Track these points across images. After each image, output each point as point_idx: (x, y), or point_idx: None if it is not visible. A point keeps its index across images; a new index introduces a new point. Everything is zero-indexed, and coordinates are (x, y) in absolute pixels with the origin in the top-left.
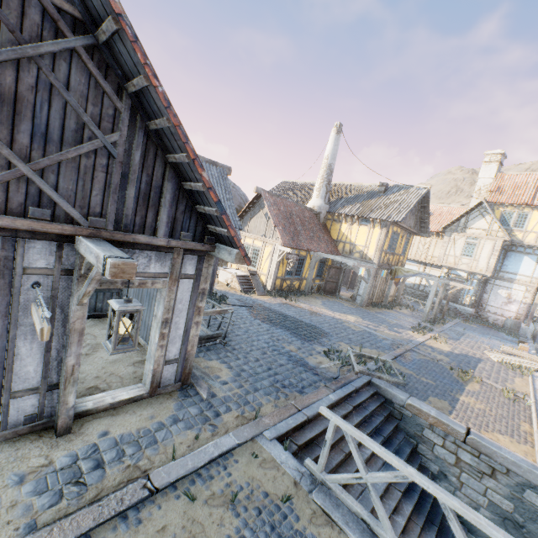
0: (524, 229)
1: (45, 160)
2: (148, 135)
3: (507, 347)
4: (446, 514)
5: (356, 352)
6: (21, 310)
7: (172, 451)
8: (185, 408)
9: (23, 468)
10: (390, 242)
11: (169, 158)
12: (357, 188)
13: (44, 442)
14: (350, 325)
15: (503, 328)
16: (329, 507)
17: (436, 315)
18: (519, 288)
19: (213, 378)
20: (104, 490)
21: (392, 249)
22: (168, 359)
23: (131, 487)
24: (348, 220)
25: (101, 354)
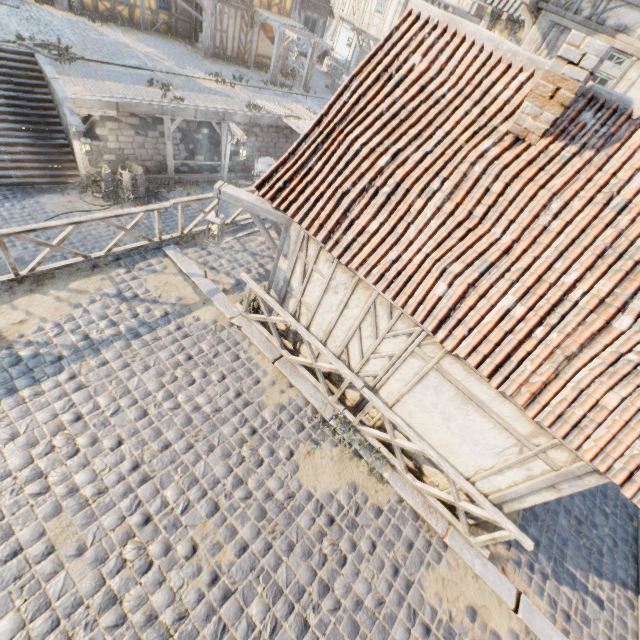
0: None
1: None
2: None
3: (301, 107)
4: None
5: (56, 45)
6: None
7: None
8: None
9: None
10: None
11: None
12: None
13: None
14: (124, 49)
15: None
16: None
17: (276, 76)
18: None
19: None
20: None
21: None
22: None
23: None
24: None
25: None
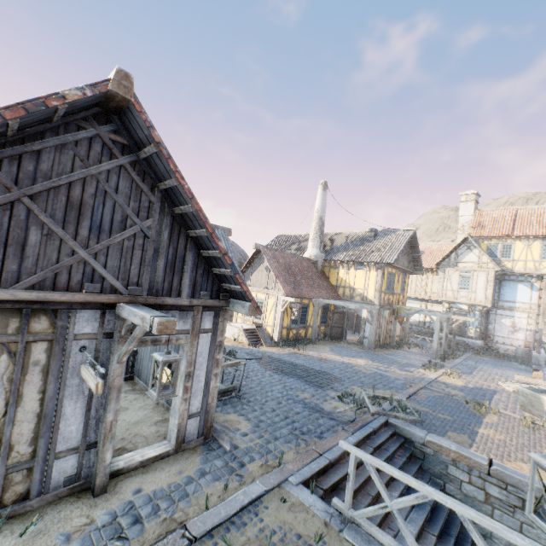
0: (511, 259)
1: (99, 246)
2: (173, 218)
3: (521, 376)
4: (466, 526)
5: (370, 394)
6: (69, 372)
7: (204, 502)
8: (210, 461)
9: (67, 528)
10: (387, 283)
11: (190, 233)
12: (349, 235)
13: (83, 503)
14: (360, 368)
15: (515, 357)
16: (361, 543)
17: (445, 351)
18: (521, 316)
19: (234, 431)
20: (146, 543)
21: (391, 289)
22: (191, 412)
23: (171, 537)
24: (344, 266)
25: (123, 416)
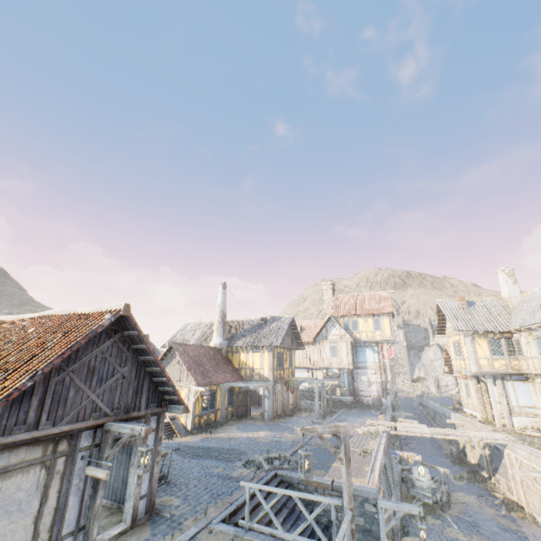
0: (358, 331)
1: (101, 390)
2: (138, 362)
3: (370, 420)
4: (296, 501)
5: (266, 457)
6: (74, 475)
7: None
8: (158, 527)
9: None
10: (278, 360)
11: (148, 369)
12: (246, 323)
13: None
14: (261, 439)
15: (373, 406)
16: (254, 537)
17: (324, 410)
18: (372, 372)
19: (169, 506)
20: None
21: (281, 365)
22: (141, 495)
23: None
24: (244, 350)
25: None
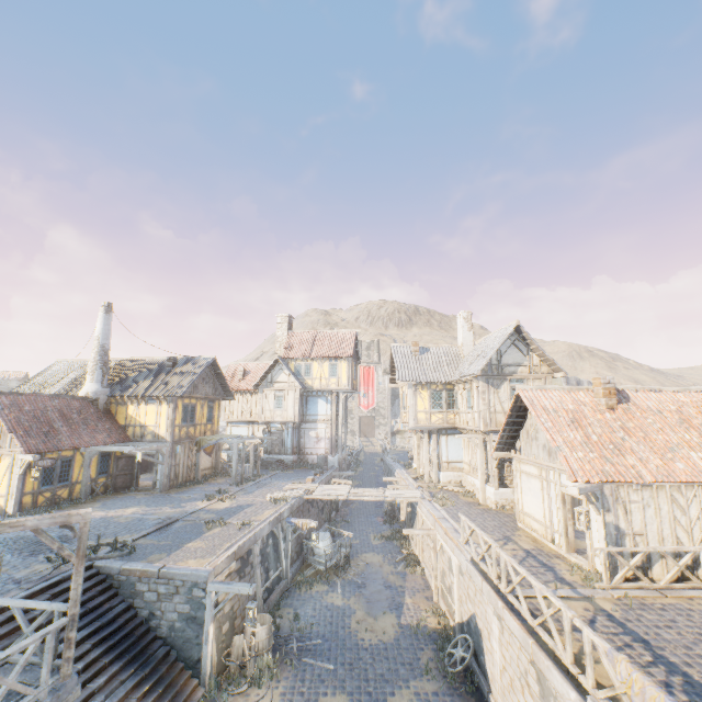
0: (312, 377)
1: None
2: None
3: (292, 484)
4: (15, 612)
5: (94, 544)
6: None
7: None
8: None
9: None
10: (185, 415)
11: None
12: (148, 363)
13: None
14: (120, 519)
15: (317, 465)
16: None
17: (243, 475)
18: (322, 426)
19: None
20: None
21: (192, 420)
22: None
23: None
24: (135, 401)
25: None
